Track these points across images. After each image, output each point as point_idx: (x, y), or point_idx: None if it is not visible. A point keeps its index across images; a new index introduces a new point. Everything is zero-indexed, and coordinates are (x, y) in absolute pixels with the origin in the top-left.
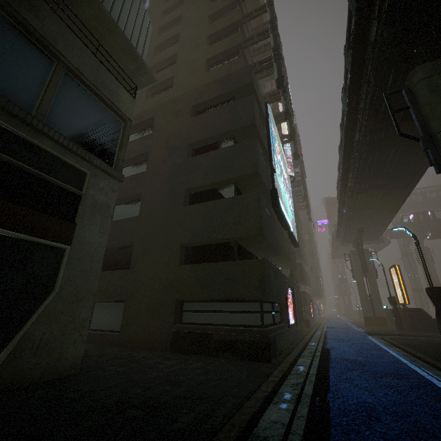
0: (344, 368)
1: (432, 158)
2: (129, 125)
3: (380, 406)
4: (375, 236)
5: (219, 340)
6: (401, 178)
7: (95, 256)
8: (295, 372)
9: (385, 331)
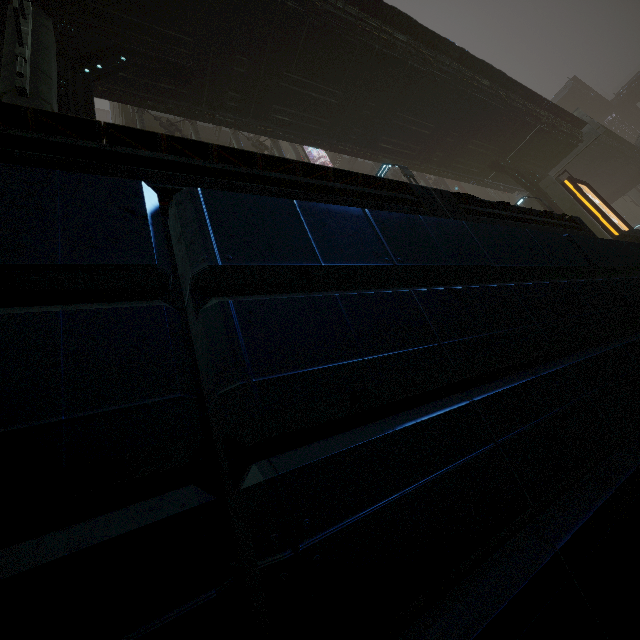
0: None
1: None
2: None
3: None
4: (557, 142)
5: None
6: (381, 80)
7: None
8: None
9: None
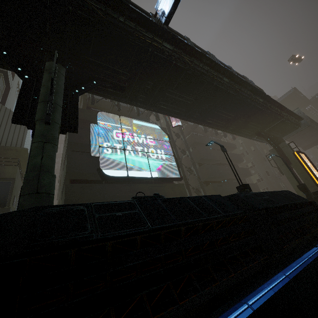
0: None
1: None
2: (14, 180)
3: None
4: (289, 126)
5: None
6: (213, 96)
7: None
8: None
9: None
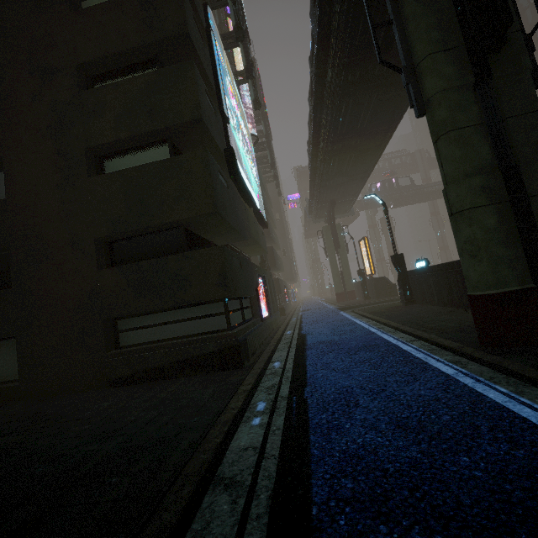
0: (320, 353)
1: (413, 97)
2: None
3: (357, 388)
4: (346, 208)
5: (175, 358)
6: (373, 137)
7: None
8: (271, 371)
9: (355, 303)
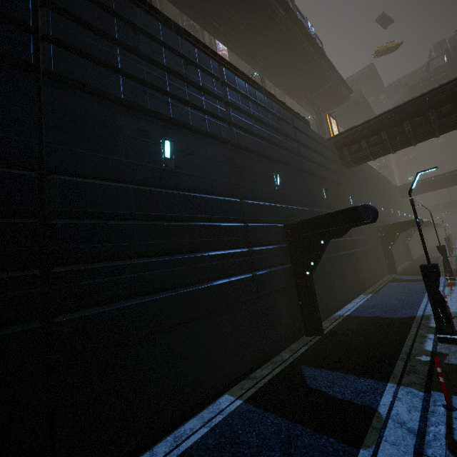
0: None
1: None
2: None
3: None
4: (337, 96)
5: None
6: (266, 28)
7: None
8: None
9: None
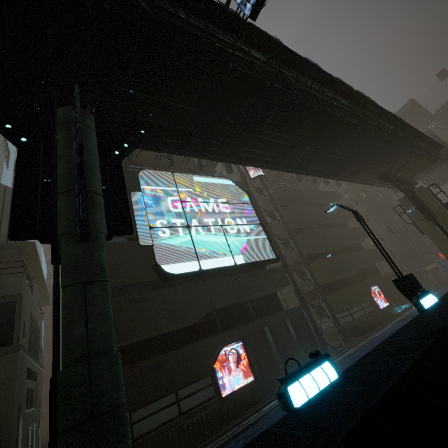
0: None
1: None
2: (20, 298)
3: None
4: (425, 160)
5: None
6: (324, 130)
7: (5, 425)
8: None
9: None
